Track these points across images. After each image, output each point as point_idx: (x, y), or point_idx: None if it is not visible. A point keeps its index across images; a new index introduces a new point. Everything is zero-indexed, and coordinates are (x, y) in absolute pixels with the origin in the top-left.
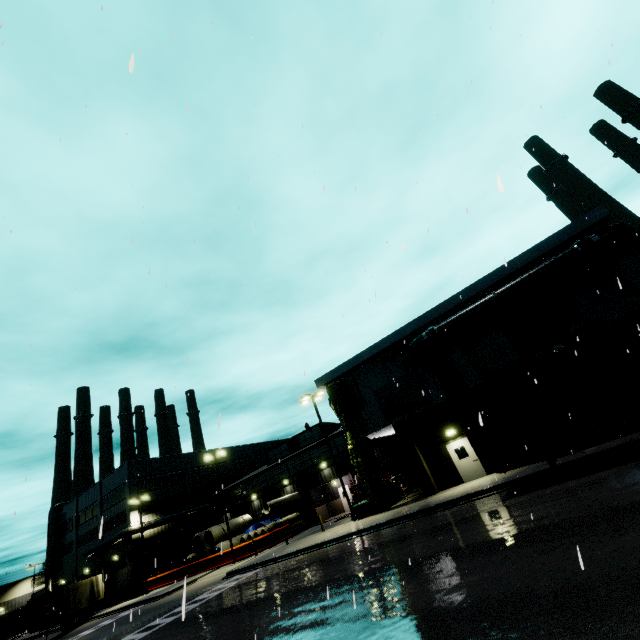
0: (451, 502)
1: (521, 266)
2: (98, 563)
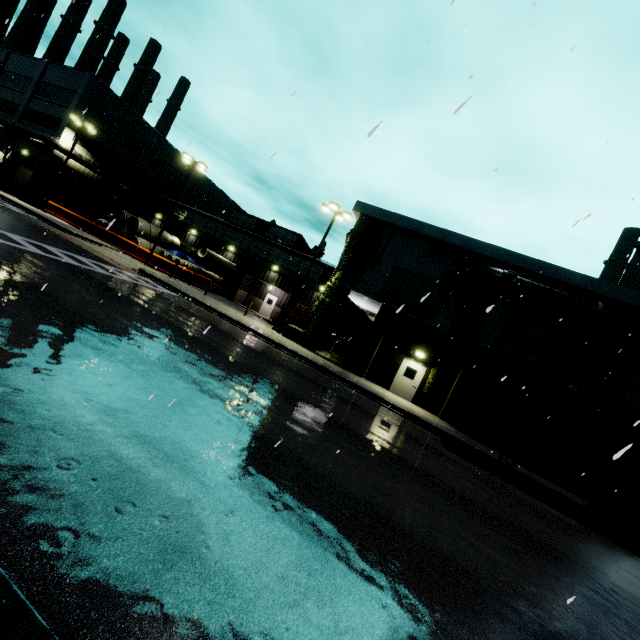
0: (387, 403)
1: None
2: (3, 140)
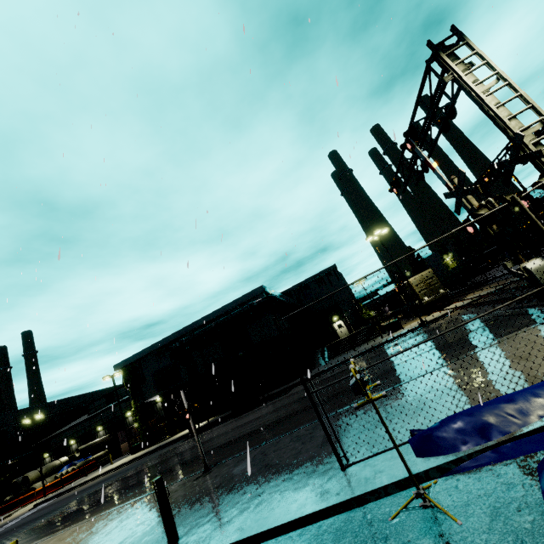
0: (169, 443)
1: (228, 310)
2: None
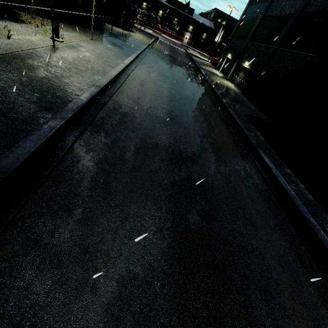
0: None
1: None
2: None
